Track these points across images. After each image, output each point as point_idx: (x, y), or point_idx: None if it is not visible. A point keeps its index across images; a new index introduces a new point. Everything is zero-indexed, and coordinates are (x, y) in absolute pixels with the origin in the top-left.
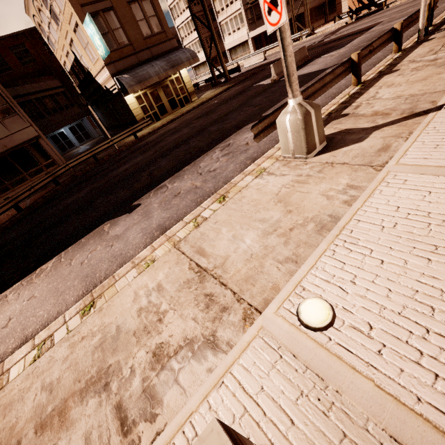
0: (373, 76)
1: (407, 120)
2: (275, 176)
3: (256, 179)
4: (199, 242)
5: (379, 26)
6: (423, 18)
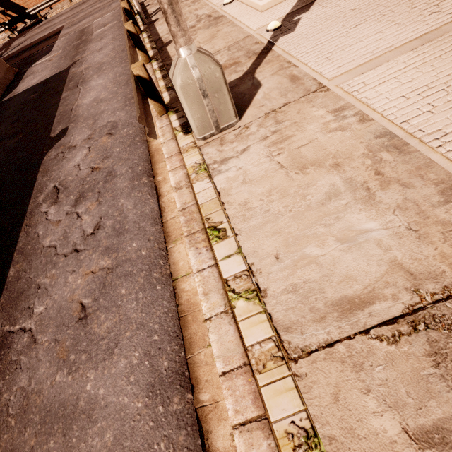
0: (153, 52)
1: (265, 58)
2: (237, 158)
3: (217, 177)
4: (316, 300)
5: (66, 29)
6: (136, 0)
